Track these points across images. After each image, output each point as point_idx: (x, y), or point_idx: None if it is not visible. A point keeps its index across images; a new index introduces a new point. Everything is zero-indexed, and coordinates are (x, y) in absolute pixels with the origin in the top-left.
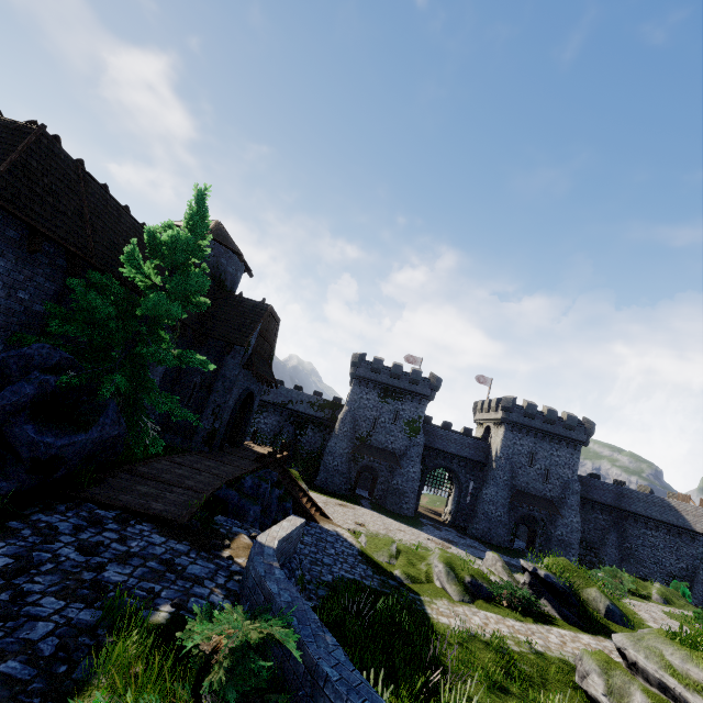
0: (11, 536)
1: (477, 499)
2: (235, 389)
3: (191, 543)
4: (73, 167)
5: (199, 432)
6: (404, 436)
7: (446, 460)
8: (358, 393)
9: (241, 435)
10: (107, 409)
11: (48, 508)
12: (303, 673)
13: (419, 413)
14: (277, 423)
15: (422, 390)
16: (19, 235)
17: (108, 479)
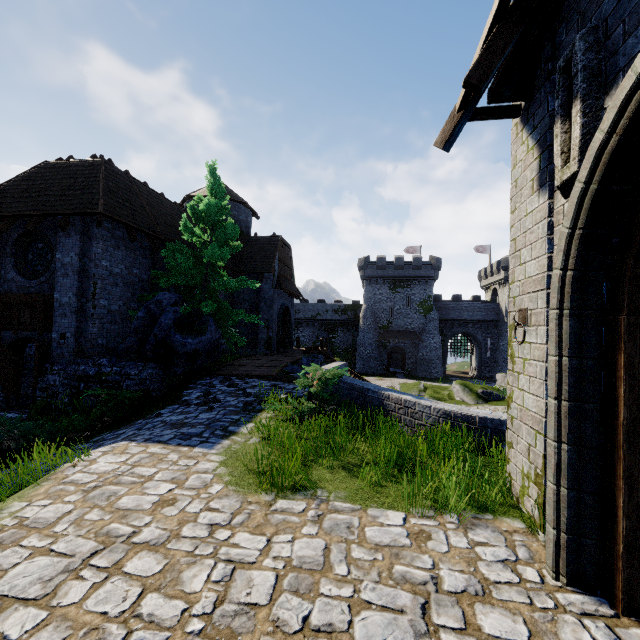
0: (194, 388)
1: (496, 351)
2: (275, 306)
3: (283, 382)
4: (126, 178)
5: (260, 342)
6: (420, 316)
7: (462, 327)
8: (371, 291)
9: (288, 341)
10: (209, 322)
11: (201, 379)
12: (358, 395)
13: (427, 293)
14: (312, 333)
15: (425, 273)
16: (121, 233)
17: (221, 368)
